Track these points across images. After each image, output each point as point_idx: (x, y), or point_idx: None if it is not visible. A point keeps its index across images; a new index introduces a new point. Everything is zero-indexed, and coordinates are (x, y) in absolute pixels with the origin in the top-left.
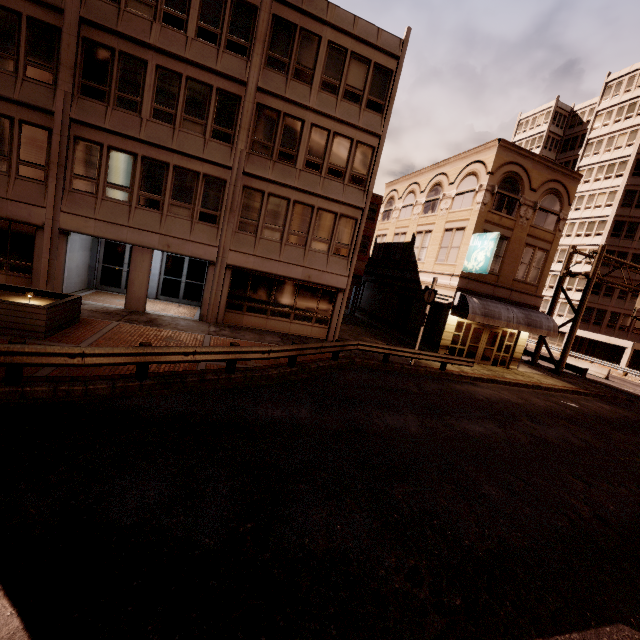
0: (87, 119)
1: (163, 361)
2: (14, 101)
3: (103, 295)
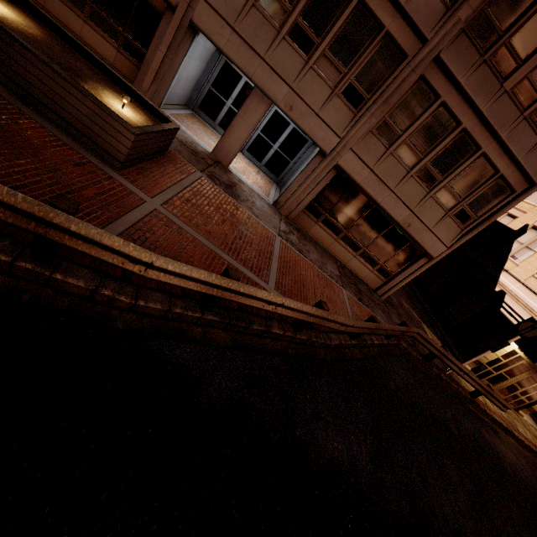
0: None
1: (241, 303)
2: None
3: (197, 122)
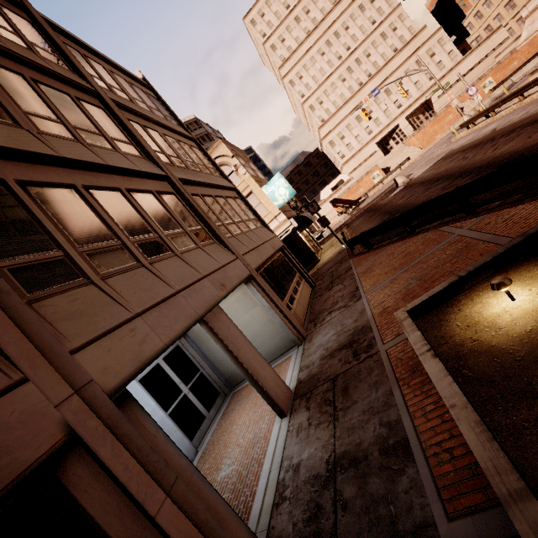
0: None
1: None
2: None
3: None
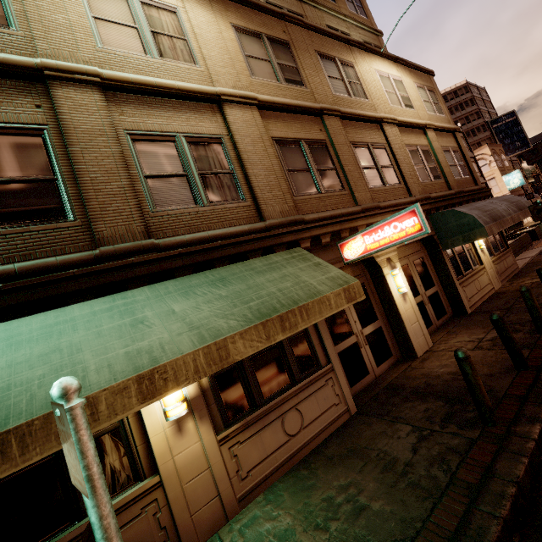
0: None
1: None
2: None
3: None
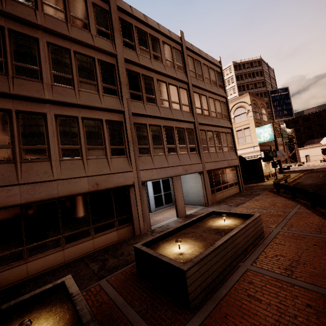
0: (138, 111)
1: None
2: (103, 108)
3: None
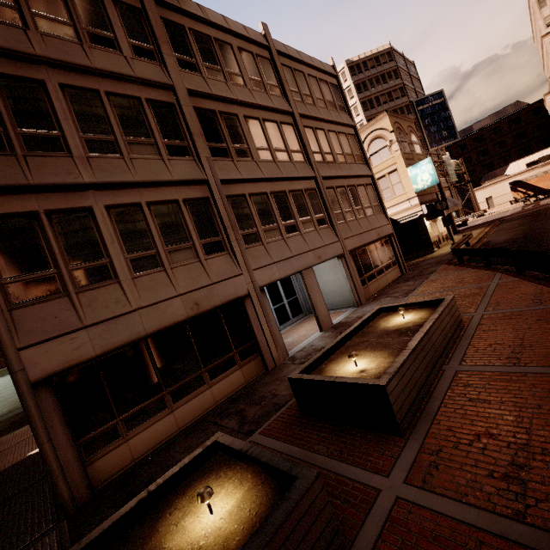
0: (229, 176)
1: None
2: (176, 182)
3: None
